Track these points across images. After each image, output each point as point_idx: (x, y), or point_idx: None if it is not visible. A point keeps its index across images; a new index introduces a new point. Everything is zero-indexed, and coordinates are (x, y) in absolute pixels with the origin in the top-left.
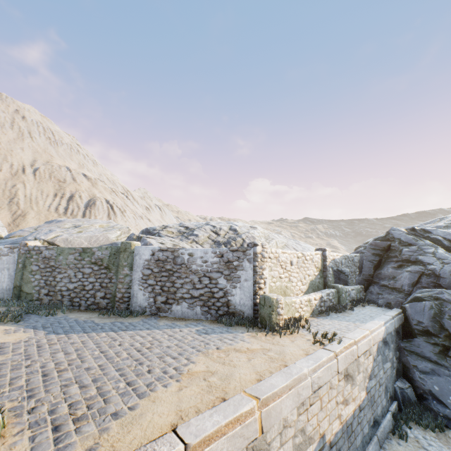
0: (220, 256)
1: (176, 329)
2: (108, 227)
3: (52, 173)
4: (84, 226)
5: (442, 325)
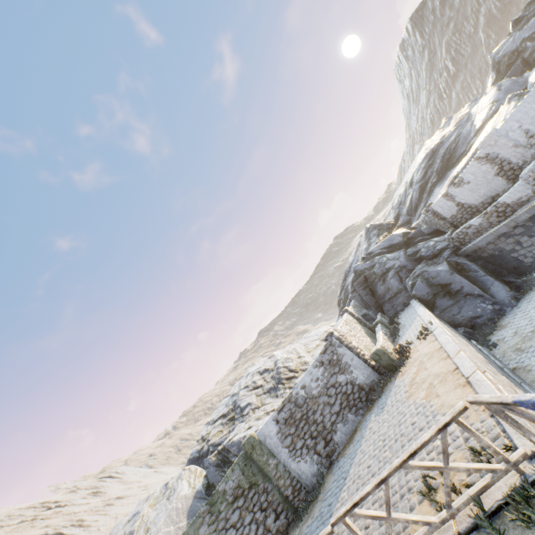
0: (322, 364)
1: (366, 433)
2: (164, 495)
3: None
4: (137, 526)
5: (434, 284)
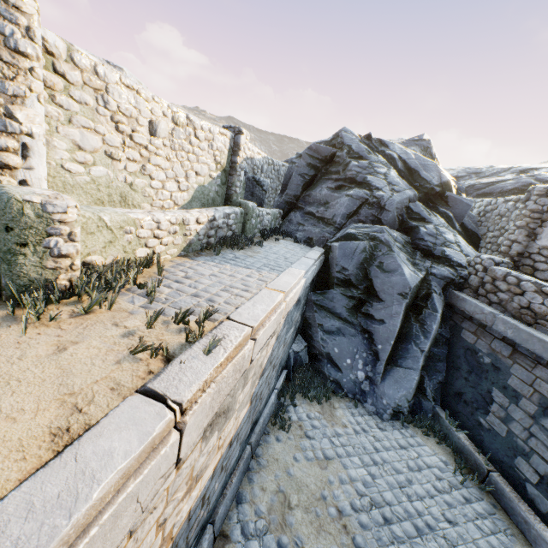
0: None
1: None
2: None
3: None
4: None
5: (367, 274)
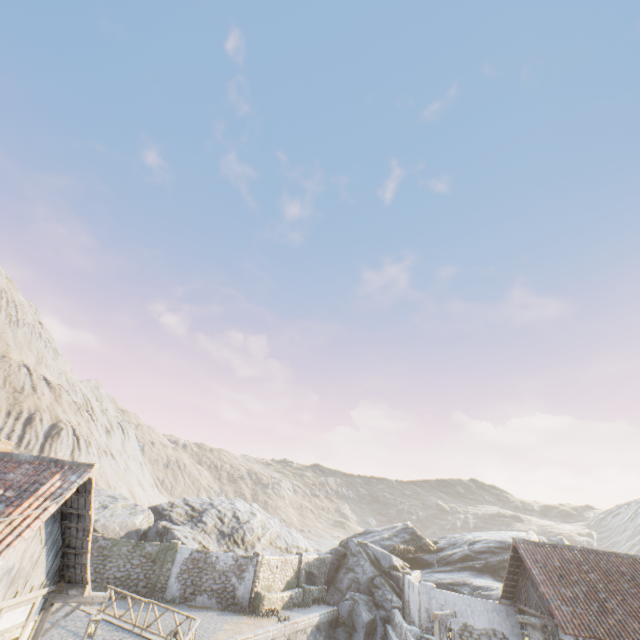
0: (236, 560)
1: (205, 612)
2: (131, 509)
3: (8, 377)
4: (111, 506)
5: (352, 618)
